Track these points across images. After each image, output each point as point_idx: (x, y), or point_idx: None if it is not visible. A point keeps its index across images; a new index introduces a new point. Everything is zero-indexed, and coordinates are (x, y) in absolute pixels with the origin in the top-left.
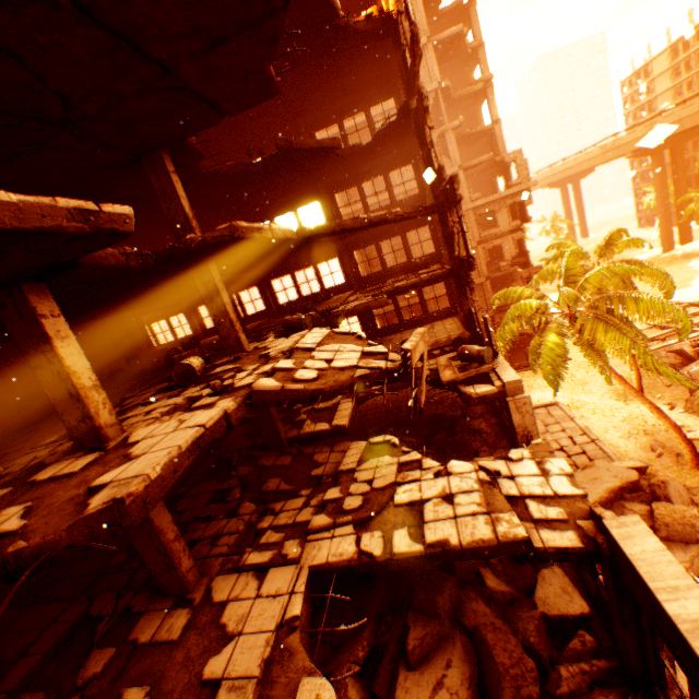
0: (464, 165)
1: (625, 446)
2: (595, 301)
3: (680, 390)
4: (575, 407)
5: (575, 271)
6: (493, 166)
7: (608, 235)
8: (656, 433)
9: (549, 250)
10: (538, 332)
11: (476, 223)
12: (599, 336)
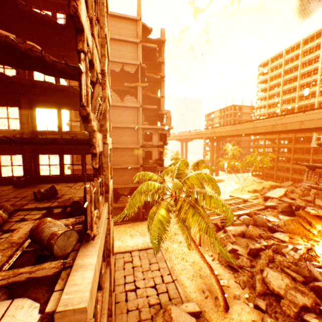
0: (144, 106)
1: (190, 286)
2: (190, 192)
3: (216, 246)
4: (168, 251)
5: (183, 171)
6: (157, 115)
7: (198, 160)
8: (206, 277)
9: (173, 160)
10: (156, 204)
11: (143, 136)
12: (189, 217)
